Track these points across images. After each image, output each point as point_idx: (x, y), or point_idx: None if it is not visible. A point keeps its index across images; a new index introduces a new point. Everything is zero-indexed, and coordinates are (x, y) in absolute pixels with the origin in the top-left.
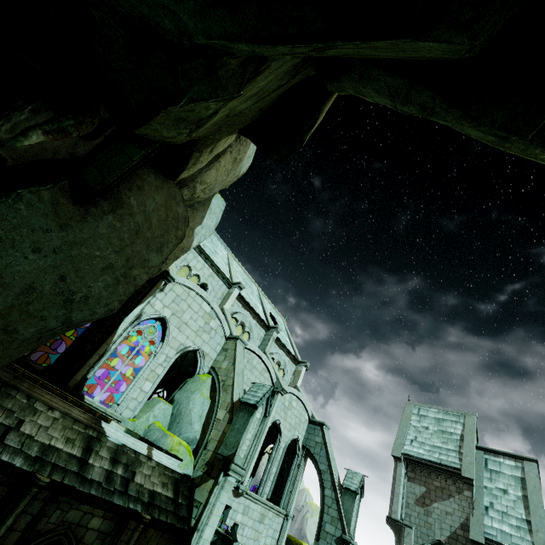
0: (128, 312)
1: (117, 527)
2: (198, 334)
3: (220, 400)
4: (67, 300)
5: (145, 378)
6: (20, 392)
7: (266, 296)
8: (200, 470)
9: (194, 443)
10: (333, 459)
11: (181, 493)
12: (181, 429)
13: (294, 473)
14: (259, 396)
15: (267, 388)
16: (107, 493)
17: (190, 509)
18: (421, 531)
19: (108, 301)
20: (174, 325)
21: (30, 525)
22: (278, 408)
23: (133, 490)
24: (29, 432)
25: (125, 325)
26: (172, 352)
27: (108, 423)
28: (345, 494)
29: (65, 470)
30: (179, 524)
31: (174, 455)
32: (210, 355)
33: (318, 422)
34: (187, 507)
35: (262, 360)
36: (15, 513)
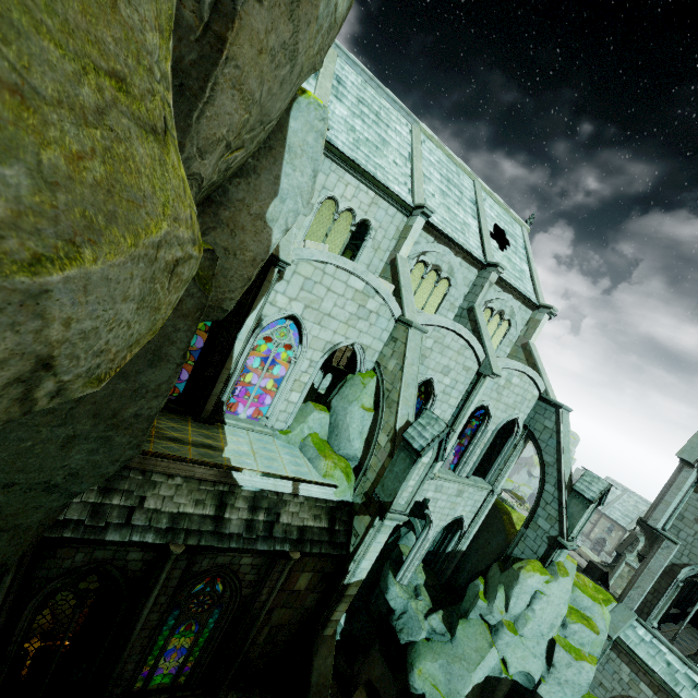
0: (239, 324)
1: (270, 560)
2: (350, 324)
3: (382, 419)
4: (47, 488)
5: (289, 390)
6: (133, 469)
7: (490, 192)
8: (359, 497)
9: (356, 460)
10: (566, 452)
11: (338, 520)
12: (340, 444)
13: (507, 453)
14: (426, 438)
15: (440, 428)
16: (249, 542)
17: (349, 534)
18: (692, 552)
19: (112, 458)
20: (312, 321)
21: (186, 569)
22: (486, 389)
23: (279, 532)
24: (154, 506)
25: (241, 343)
26: (317, 354)
27: (240, 472)
28: (573, 497)
29: (200, 532)
30: (335, 552)
31: (326, 484)
32: (373, 347)
33: (552, 402)
34: (346, 531)
35: (460, 336)
36: (165, 571)
